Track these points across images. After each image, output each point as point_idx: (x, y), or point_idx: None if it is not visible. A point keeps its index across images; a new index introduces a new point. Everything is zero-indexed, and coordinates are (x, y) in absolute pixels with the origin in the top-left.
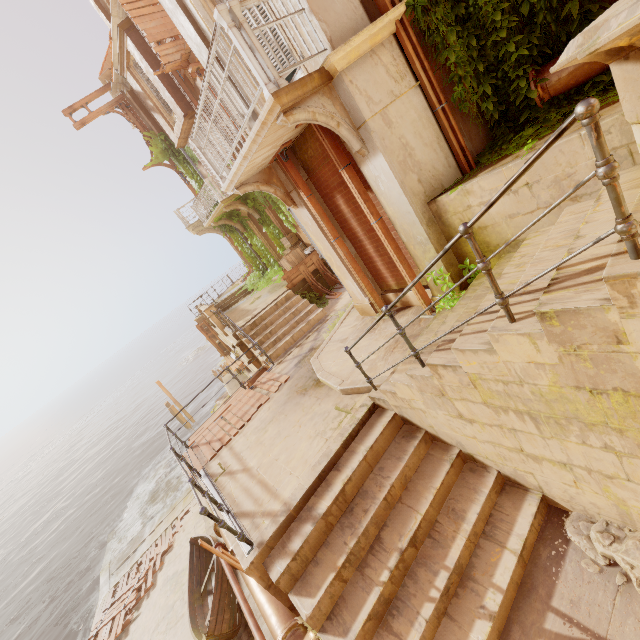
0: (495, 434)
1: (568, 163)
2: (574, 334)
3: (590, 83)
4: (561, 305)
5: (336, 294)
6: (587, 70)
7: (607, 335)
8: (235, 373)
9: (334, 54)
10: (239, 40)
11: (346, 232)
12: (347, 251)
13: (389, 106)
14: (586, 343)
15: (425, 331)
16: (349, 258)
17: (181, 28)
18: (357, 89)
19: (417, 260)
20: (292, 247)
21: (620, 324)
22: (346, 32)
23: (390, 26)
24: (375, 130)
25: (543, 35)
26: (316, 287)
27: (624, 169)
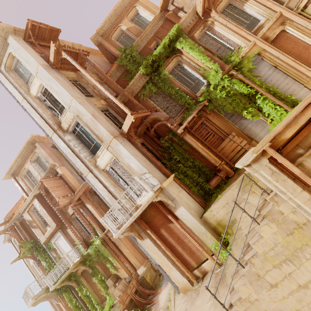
0: (287, 284)
1: (232, 196)
2: (274, 217)
3: (220, 183)
4: (266, 211)
5: (154, 300)
6: (218, 181)
7: (279, 213)
8: None
9: (163, 183)
10: (142, 182)
11: (166, 245)
12: (171, 252)
13: (179, 194)
14: (278, 218)
15: (226, 270)
16: (173, 255)
17: (96, 187)
18: (170, 191)
19: (204, 241)
20: (114, 284)
21: (279, 209)
22: (162, 180)
23: (172, 178)
24: (178, 200)
25: (204, 177)
26: (139, 302)
27: (244, 194)
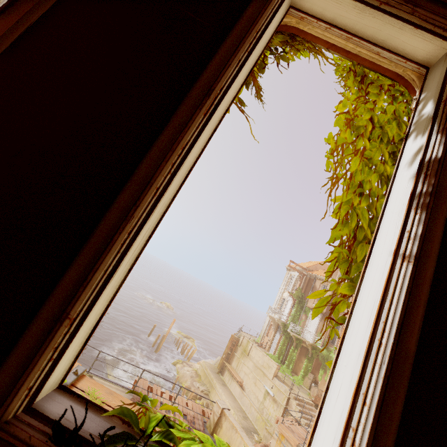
0: None
1: None
2: None
3: None
4: None
5: None
6: None
7: None
8: (213, 368)
9: None
10: None
11: None
12: None
13: None
14: None
15: None
16: None
17: None
18: None
19: None
20: (312, 381)
21: None
22: None
23: None
24: None
25: None
26: None
27: None
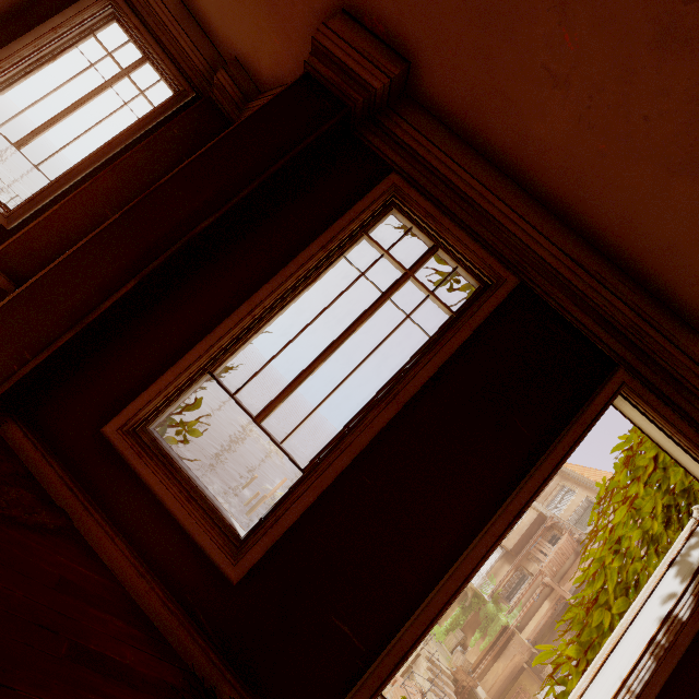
0: None
1: None
2: None
3: None
4: None
5: None
6: None
7: None
8: None
9: None
10: None
11: None
12: None
13: None
14: None
15: None
16: None
17: None
18: None
19: None
20: (459, 642)
21: None
22: None
23: None
24: None
25: None
26: (456, 692)
27: None
